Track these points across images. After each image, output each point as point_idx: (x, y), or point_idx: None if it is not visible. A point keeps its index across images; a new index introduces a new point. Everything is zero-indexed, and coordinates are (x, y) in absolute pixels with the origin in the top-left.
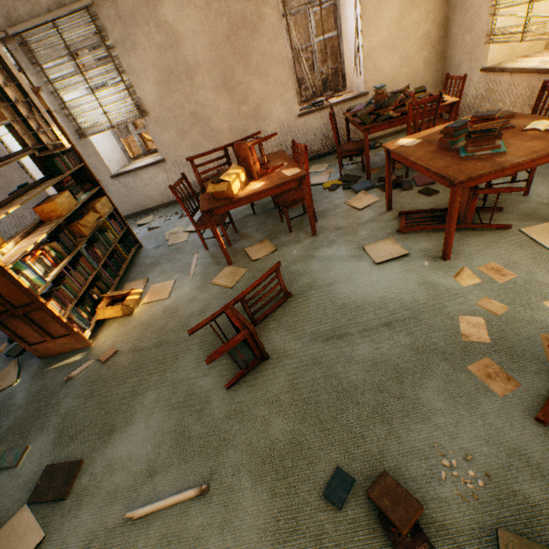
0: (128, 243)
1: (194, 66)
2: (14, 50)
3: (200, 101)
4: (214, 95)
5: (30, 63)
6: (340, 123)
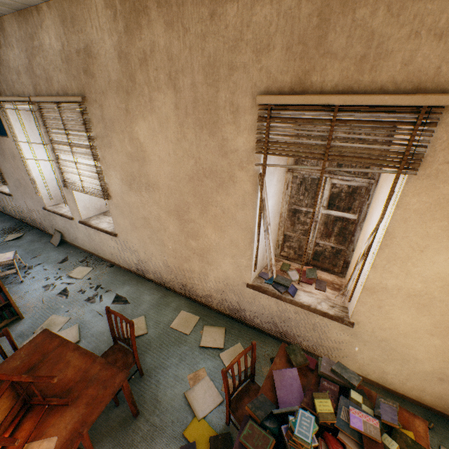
0: (3, 314)
1: (154, 184)
2: (36, 110)
3: (153, 213)
4: (167, 216)
5: (42, 123)
6: (300, 323)
